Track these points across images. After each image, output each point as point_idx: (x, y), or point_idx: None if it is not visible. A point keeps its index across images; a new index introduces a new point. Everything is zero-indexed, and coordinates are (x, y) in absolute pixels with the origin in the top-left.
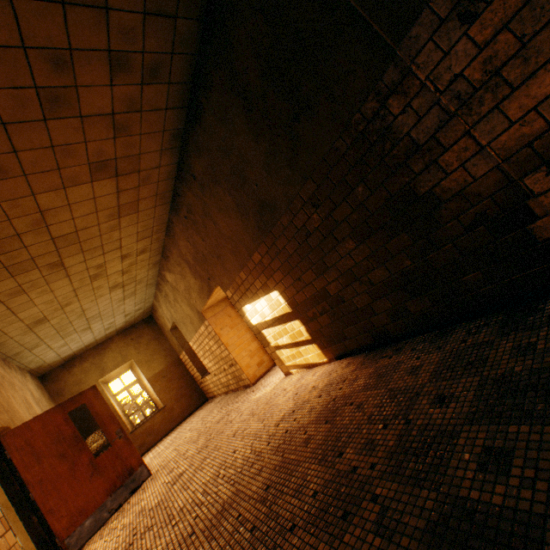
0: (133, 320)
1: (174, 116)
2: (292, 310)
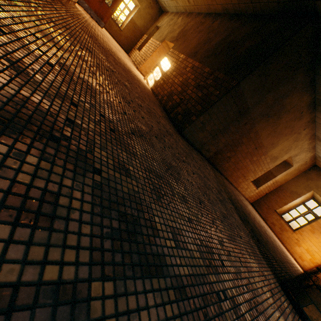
0: (159, 1)
1: (231, 8)
2: (164, 73)
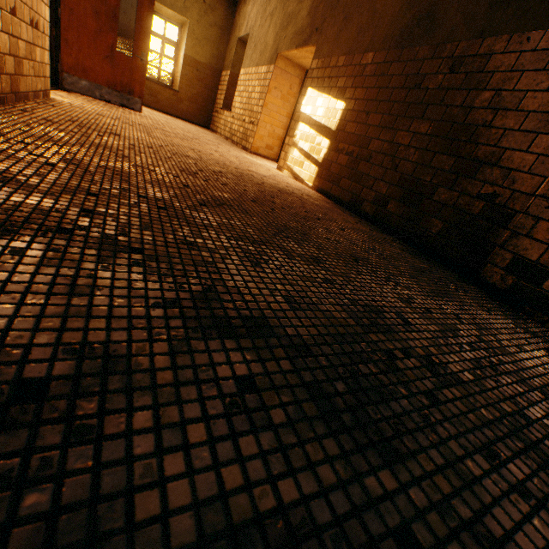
0: None
1: None
2: (335, 131)
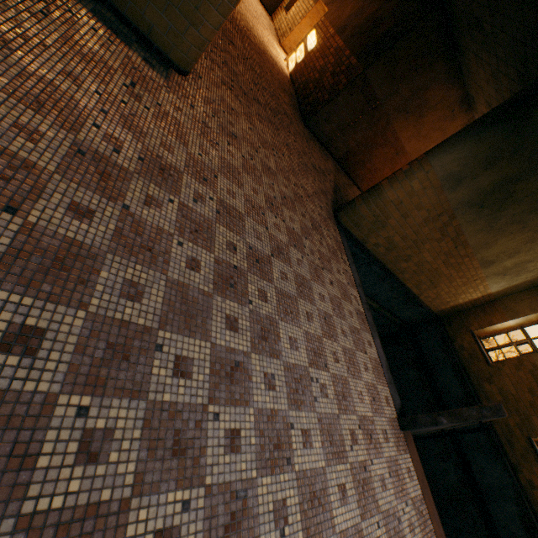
0: None
1: None
2: (308, 53)
